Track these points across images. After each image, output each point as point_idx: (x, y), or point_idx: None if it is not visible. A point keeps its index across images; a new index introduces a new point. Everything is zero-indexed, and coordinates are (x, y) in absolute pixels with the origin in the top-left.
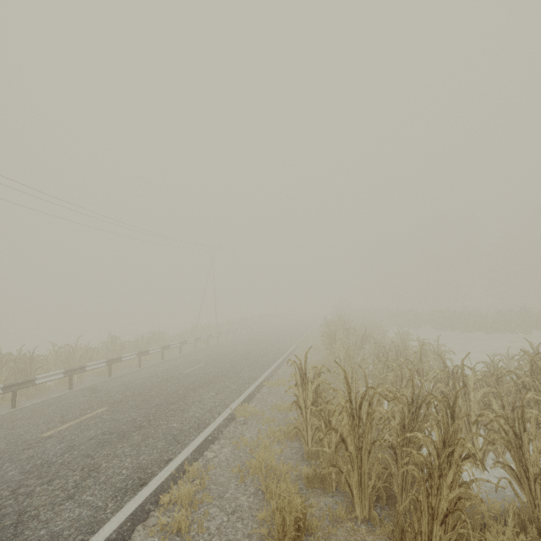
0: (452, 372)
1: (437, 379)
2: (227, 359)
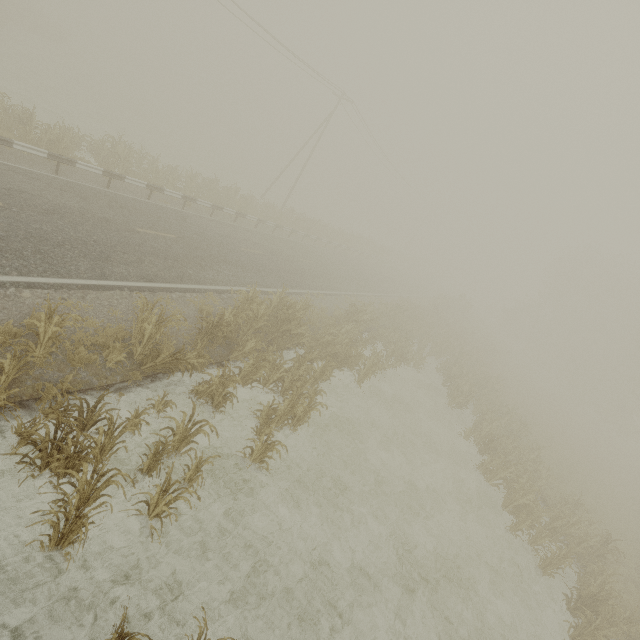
0: None
1: None
2: (51, 226)
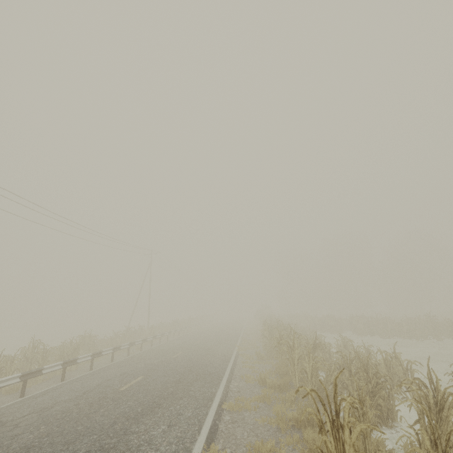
0: None
1: None
2: (169, 370)
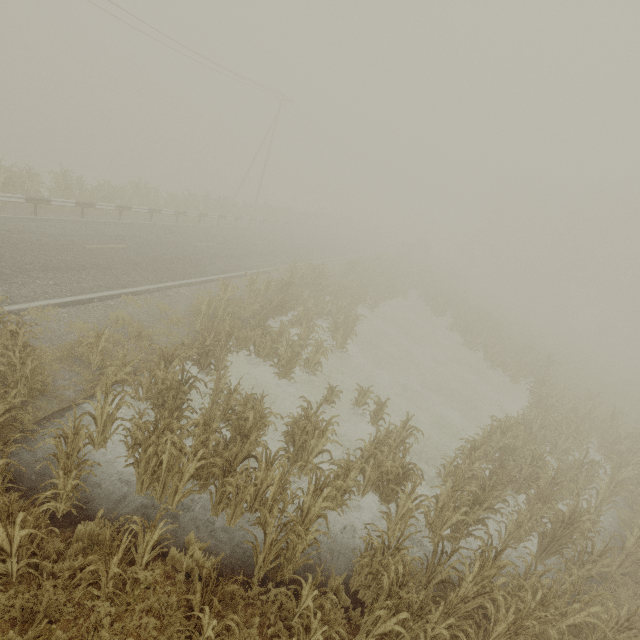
0: (189, 379)
1: (166, 378)
2: (157, 252)
